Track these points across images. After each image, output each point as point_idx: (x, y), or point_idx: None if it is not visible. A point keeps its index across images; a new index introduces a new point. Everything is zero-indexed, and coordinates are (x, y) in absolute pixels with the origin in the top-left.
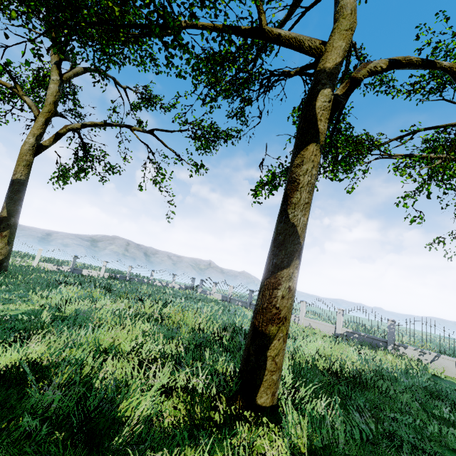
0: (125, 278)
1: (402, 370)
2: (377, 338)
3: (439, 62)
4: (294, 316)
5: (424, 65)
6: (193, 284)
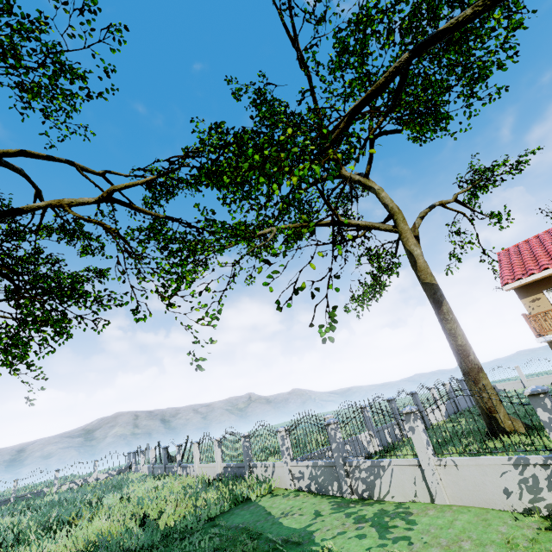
0: (8, 501)
1: (105, 539)
2: (240, 465)
3: (29, 206)
4: (192, 467)
5: (6, 215)
6: (129, 462)
